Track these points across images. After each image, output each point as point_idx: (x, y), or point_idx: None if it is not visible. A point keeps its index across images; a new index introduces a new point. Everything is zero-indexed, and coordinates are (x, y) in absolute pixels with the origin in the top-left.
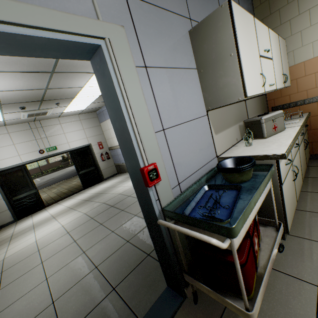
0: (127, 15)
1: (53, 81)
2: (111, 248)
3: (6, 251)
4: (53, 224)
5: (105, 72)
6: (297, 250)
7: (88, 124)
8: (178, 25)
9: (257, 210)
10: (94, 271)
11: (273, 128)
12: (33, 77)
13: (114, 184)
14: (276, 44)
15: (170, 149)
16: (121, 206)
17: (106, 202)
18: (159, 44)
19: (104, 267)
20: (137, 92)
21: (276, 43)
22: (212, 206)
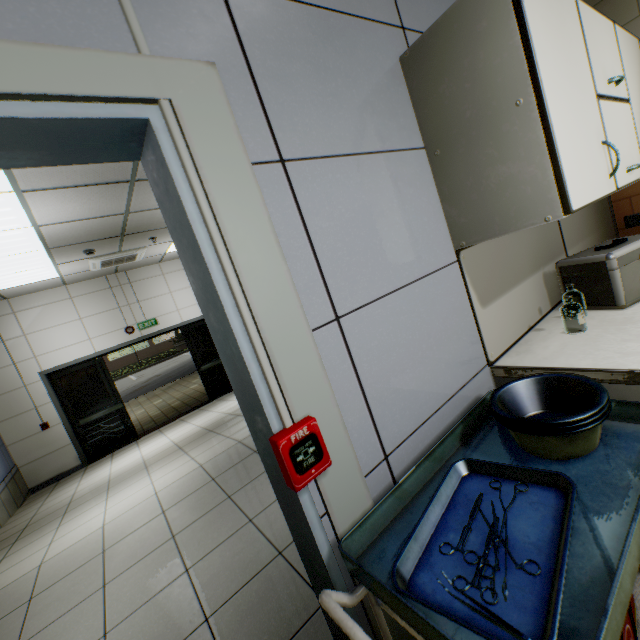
0: (228, 35)
1: (138, 198)
2: (243, 568)
3: (51, 542)
4: (141, 486)
5: (169, 188)
6: None
7: None
8: (370, 45)
9: None
10: (200, 630)
11: None
12: (97, 194)
13: None
14: (634, 64)
15: (357, 367)
16: None
17: (244, 440)
18: (319, 98)
19: (223, 622)
20: (256, 230)
21: (635, 61)
22: (483, 556)
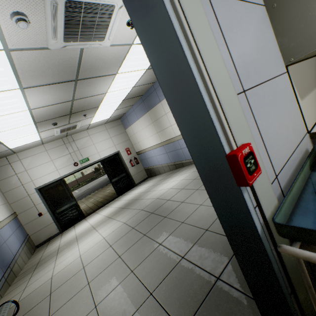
0: None
1: (78, 91)
2: (164, 267)
3: (54, 267)
4: (94, 236)
5: (150, 0)
6: None
7: (114, 132)
8: None
9: None
10: (149, 299)
11: None
12: (59, 89)
13: (147, 188)
14: None
15: (256, 122)
16: (162, 213)
17: (144, 209)
18: None
19: (161, 294)
20: (203, 26)
21: None
22: None
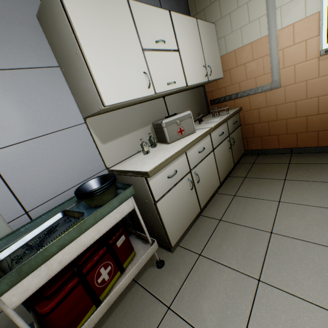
0: None
1: None
2: None
3: None
4: None
5: None
6: (176, 265)
7: None
8: (9, 8)
9: (88, 245)
10: None
11: (179, 132)
12: None
13: None
14: (189, 31)
15: (3, 175)
16: None
17: None
18: None
19: None
20: None
21: (191, 30)
22: (32, 246)
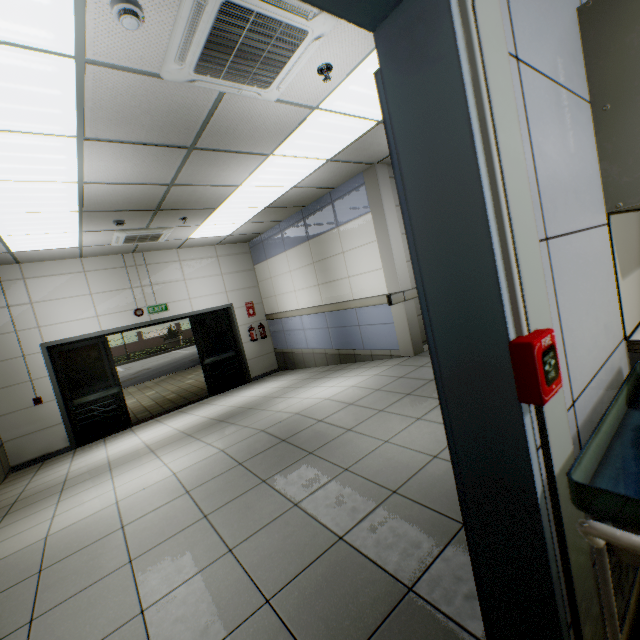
0: None
1: (188, 169)
2: (299, 551)
3: (53, 516)
4: (152, 467)
5: (432, 49)
6: None
7: (232, 265)
8: None
9: None
10: (262, 611)
11: None
12: (152, 157)
13: (276, 390)
14: None
15: (556, 297)
16: (306, 444)
17: (267, 429)
18: (536, 14)
19: (289, 604)
20: (509, 114)
21: None
22: None
